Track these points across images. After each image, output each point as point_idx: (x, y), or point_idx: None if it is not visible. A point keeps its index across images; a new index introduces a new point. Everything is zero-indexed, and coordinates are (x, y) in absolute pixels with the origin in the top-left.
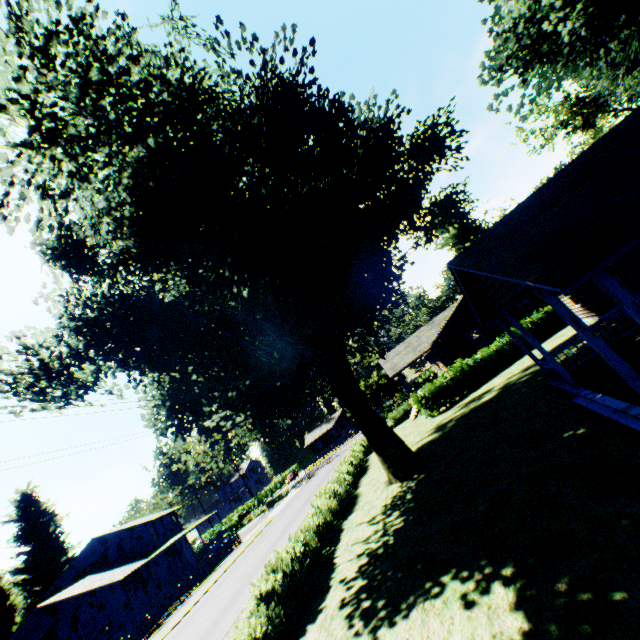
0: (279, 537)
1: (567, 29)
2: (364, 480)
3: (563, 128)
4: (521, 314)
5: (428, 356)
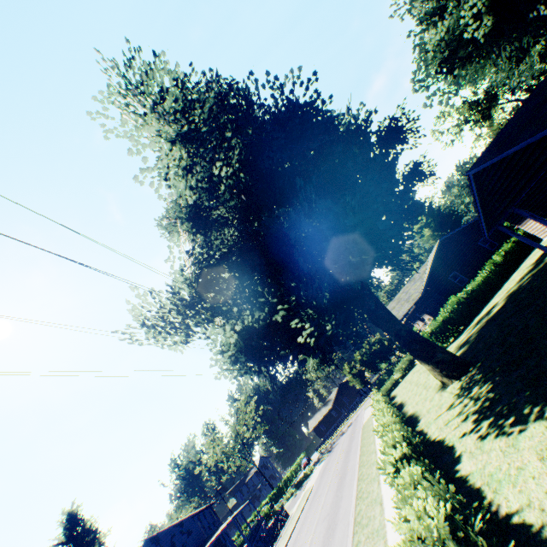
0: (340, 483)
1: (480, 35)
2: (408, 407)
3: (467, 123)
4: (489, 253)
5: (411, 315)
